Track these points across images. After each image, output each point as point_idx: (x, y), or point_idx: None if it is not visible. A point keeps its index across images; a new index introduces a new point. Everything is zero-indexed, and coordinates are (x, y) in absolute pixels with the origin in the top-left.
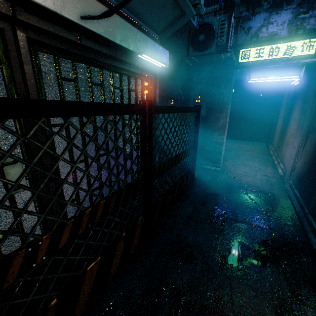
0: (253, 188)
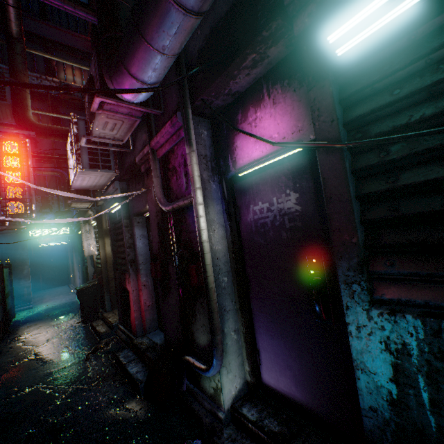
0: (61, 304)
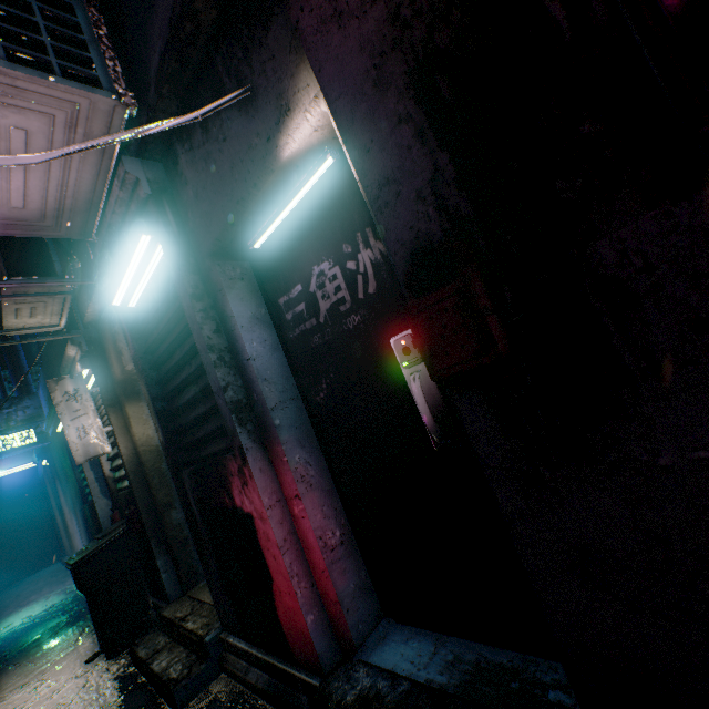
0: (46, 610)
